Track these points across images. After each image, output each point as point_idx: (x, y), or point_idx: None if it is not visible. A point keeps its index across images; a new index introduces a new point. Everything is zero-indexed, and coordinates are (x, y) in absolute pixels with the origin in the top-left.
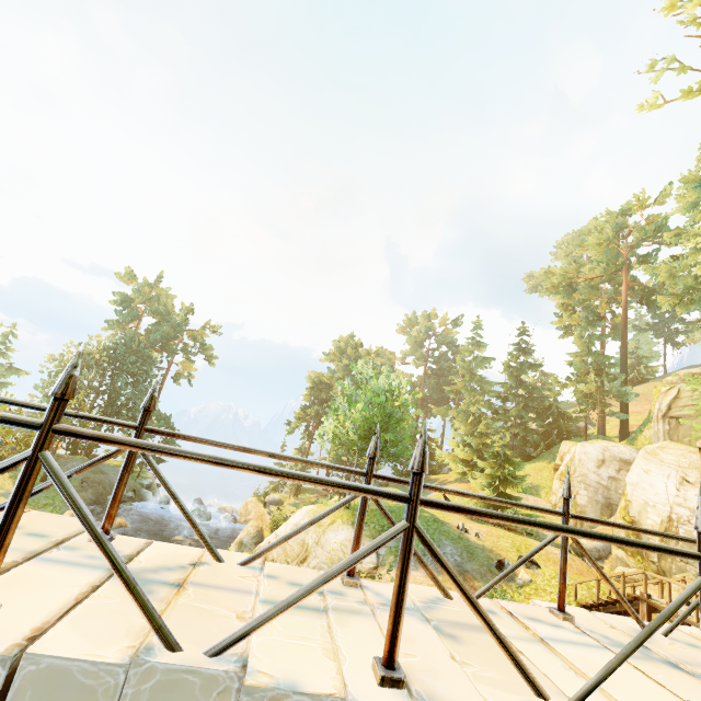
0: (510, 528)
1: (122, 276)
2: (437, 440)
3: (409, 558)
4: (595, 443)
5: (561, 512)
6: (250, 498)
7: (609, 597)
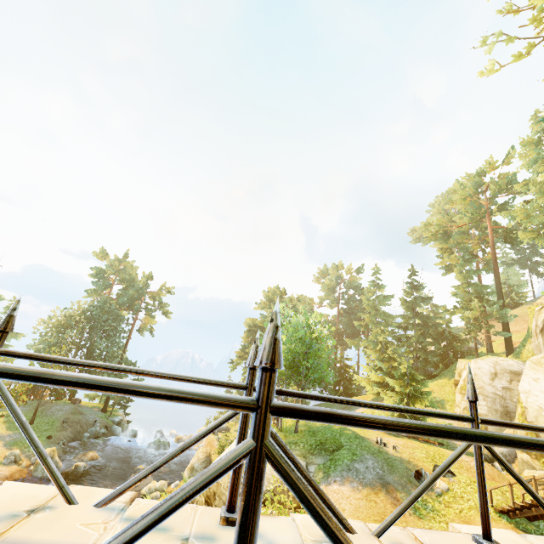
0: (423, 439)
1: (97, 254)
2: (354, 367)
3: (255, 496)
4: (486, 358)
5: (469, 416)
6: (202, 428)
7: (524, 501)
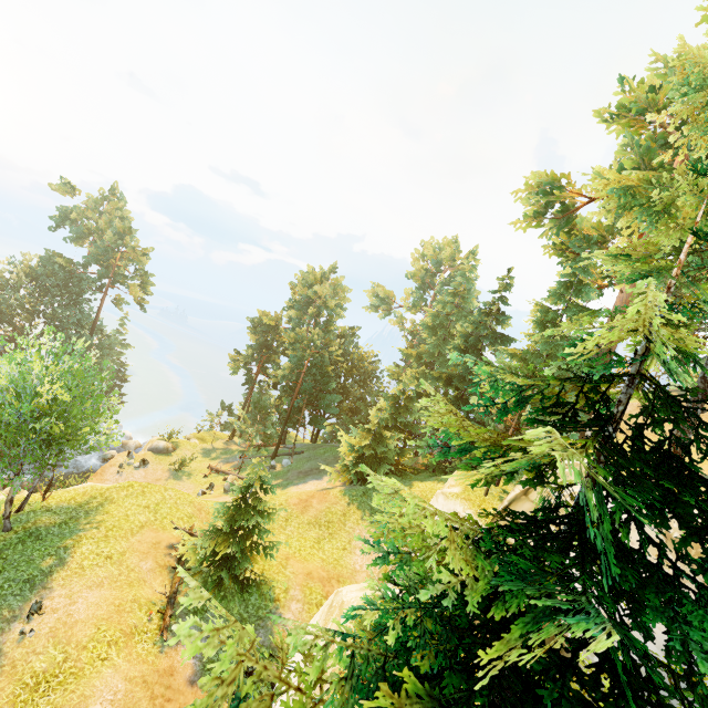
0: (164, 613)
1: (55, 188)
2: None
3: None
4: (451, 500)
5: None
6: (155, 438)
7: None
